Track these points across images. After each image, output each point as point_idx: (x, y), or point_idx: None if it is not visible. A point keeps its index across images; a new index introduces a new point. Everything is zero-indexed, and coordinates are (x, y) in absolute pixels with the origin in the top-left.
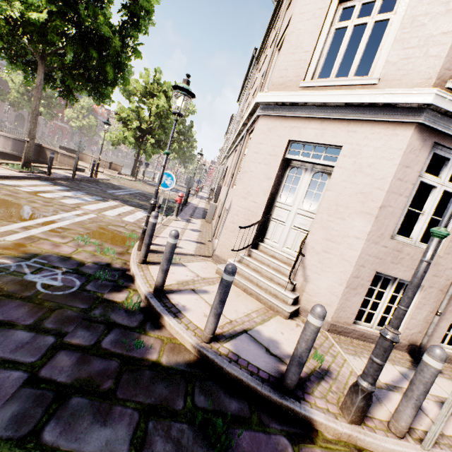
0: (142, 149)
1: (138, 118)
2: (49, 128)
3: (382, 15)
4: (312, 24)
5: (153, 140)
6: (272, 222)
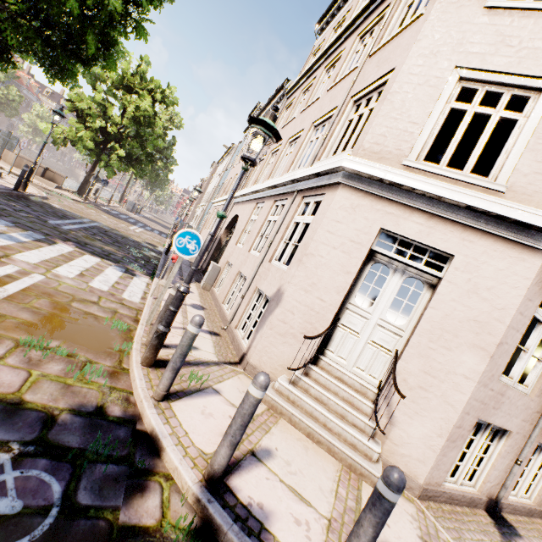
0: (102, 160)
1: (104, 115)
2: None
3: (510, 112)
4: (425, 92)
5: (123, 153)
6: (341, 330)
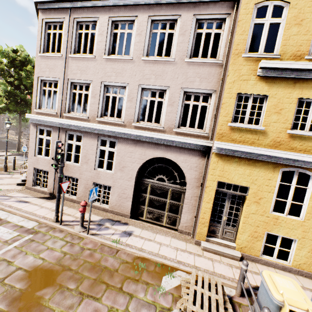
0: None
1: None
2: None
3: None
4: None
5: None
6: None
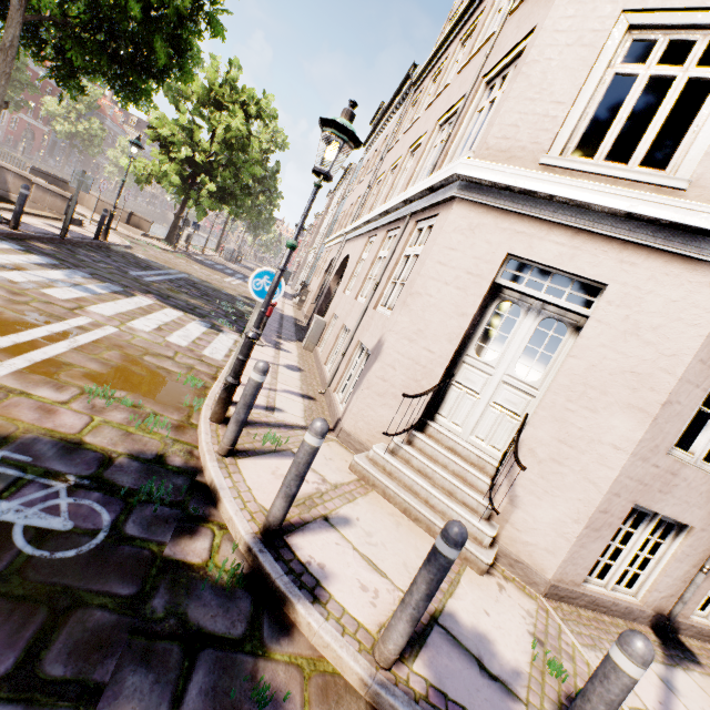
0: (191, 198)
1: (190, 142)
2: (8, 125)
3: (705, 69)
4: (576, 55)
5: (214, 187)
6: (455, 389)
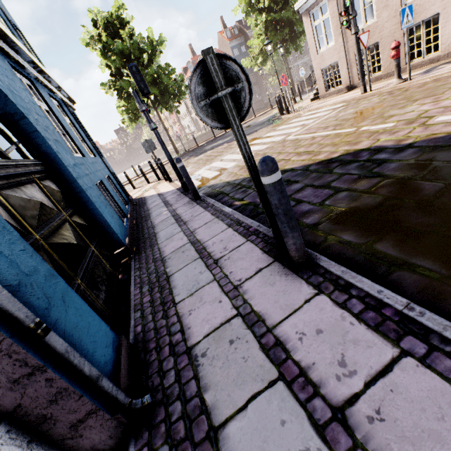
0: None
1: None
2: None
3: None
4: None
5: None
6: None
